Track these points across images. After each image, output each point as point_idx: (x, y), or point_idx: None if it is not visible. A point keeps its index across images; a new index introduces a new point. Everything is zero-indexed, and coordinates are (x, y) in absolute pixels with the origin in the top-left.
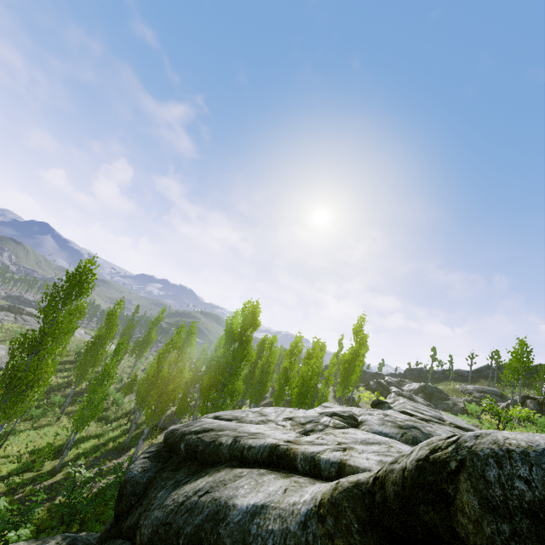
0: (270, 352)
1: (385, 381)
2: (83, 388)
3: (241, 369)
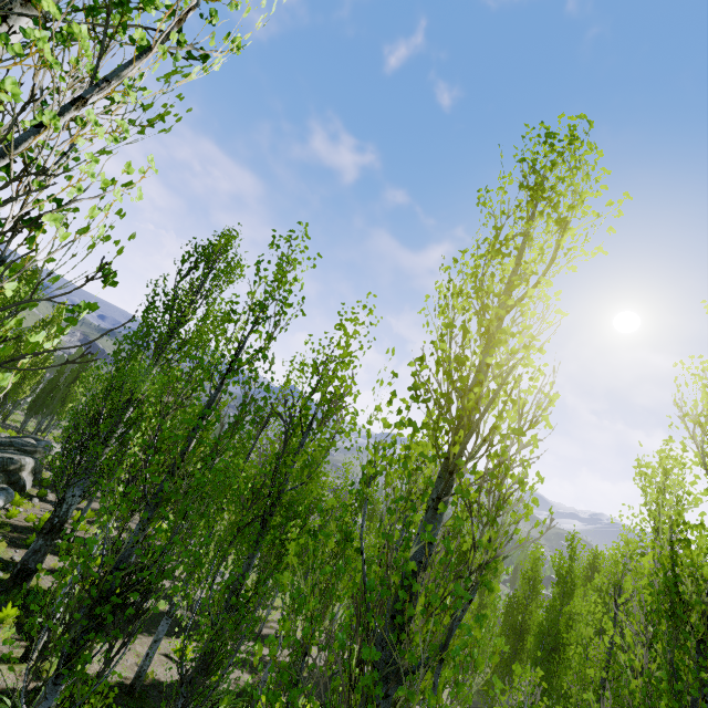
0: None
1: None
2: None
3: None
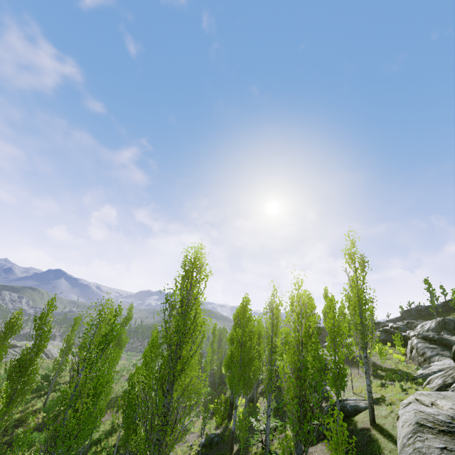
0: (245, 320)
1: (390, 327)
2: (39, 422)
3: (194, 348)
